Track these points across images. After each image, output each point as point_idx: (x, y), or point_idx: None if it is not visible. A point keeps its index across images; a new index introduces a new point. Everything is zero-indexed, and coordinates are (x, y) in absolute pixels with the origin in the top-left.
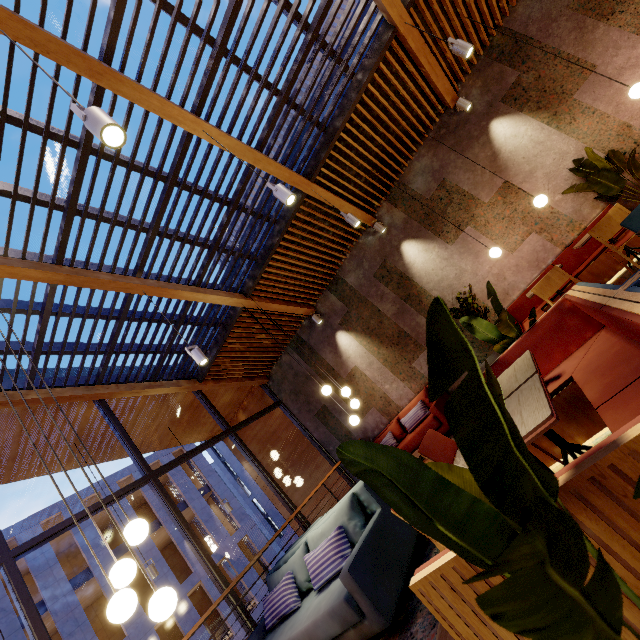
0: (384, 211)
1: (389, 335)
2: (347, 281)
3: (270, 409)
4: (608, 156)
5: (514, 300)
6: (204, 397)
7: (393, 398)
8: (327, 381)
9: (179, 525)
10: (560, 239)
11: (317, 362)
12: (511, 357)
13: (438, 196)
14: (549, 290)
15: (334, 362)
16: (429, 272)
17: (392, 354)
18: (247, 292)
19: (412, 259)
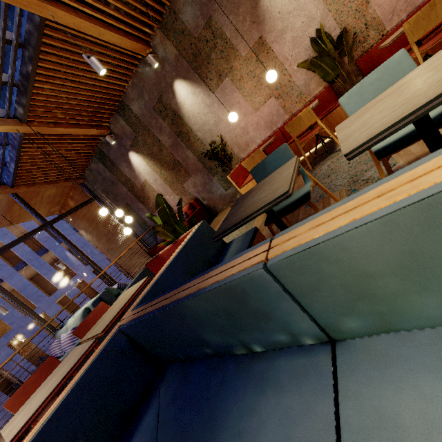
0: (158, 41)
1: (167, 161)
2: (132, 109)
3: (86, 204)
4: (342, 33)
5: (252, 151)
6: (19, 199)
7: (172, 205)
8: (127, 187)
9: (4, 295)
10: (290, 108)
11: (118, 173)
12: (165, 256)
13: (205, 37)
14: (253, 166)
15: (130, 175)
16: (195, 115)
17: (170, 176)
18: (21, 118)
19: (183, 99)
